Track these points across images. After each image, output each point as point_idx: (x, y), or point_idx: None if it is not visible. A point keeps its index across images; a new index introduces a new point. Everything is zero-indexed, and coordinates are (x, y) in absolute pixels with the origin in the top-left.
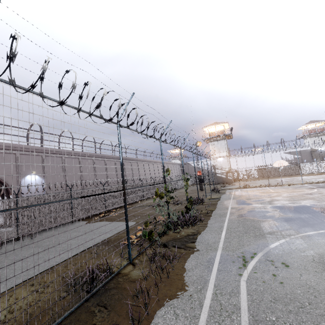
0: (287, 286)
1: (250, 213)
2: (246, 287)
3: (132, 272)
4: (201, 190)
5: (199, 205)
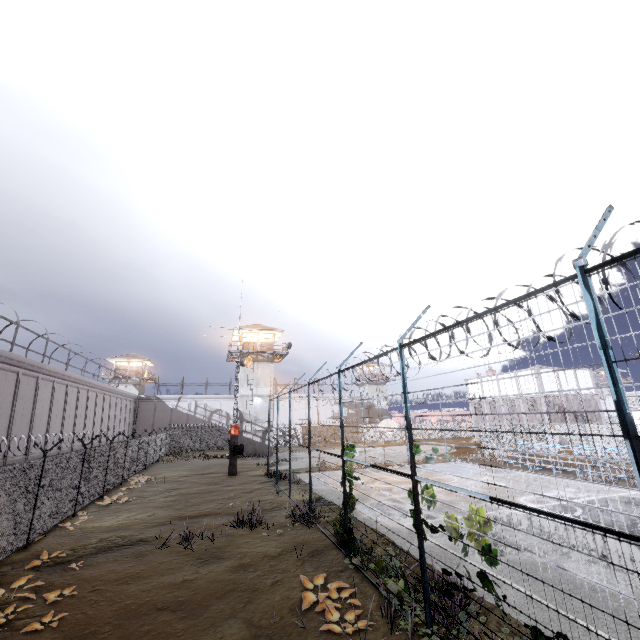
0: None
1: None
2: None
3: None
4: (234, 473)
5: (322, 526)
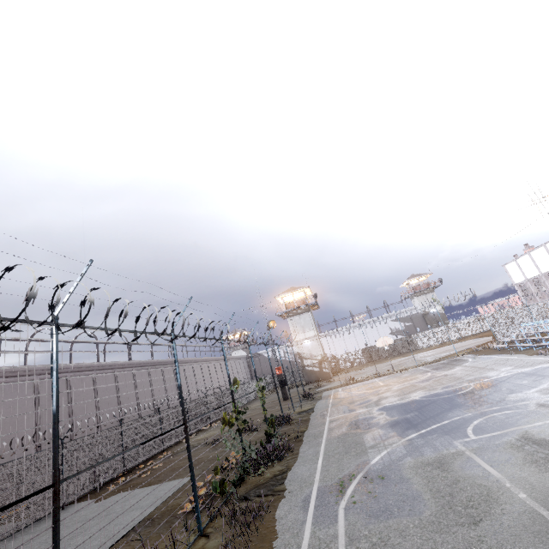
0: (381, 500)
1: (353, 423)
2: (344, 514)
3: (208, 545)
4: (286, 398)
5: (285, 426)
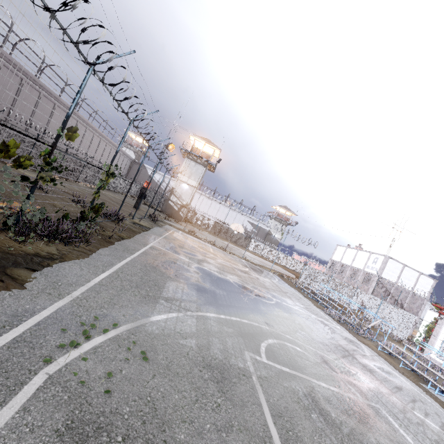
0: (117, 396)
1: (168, 263)
2: (35, 390)
3: None
4: (136, 207)
5: (111, 222)
